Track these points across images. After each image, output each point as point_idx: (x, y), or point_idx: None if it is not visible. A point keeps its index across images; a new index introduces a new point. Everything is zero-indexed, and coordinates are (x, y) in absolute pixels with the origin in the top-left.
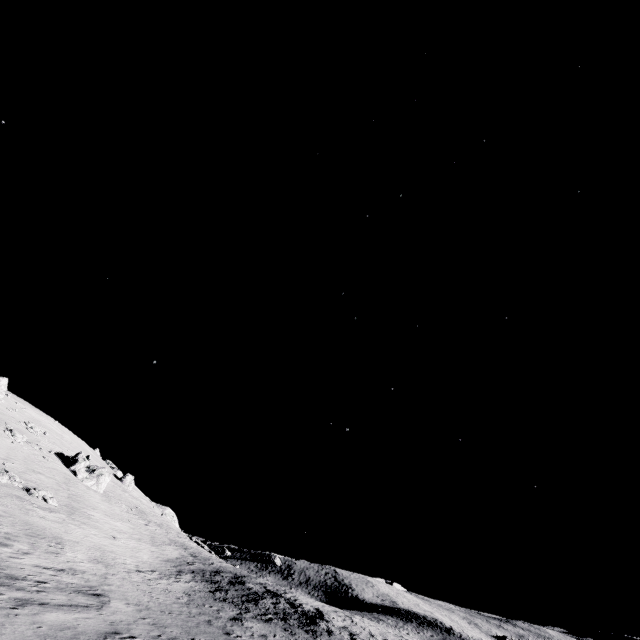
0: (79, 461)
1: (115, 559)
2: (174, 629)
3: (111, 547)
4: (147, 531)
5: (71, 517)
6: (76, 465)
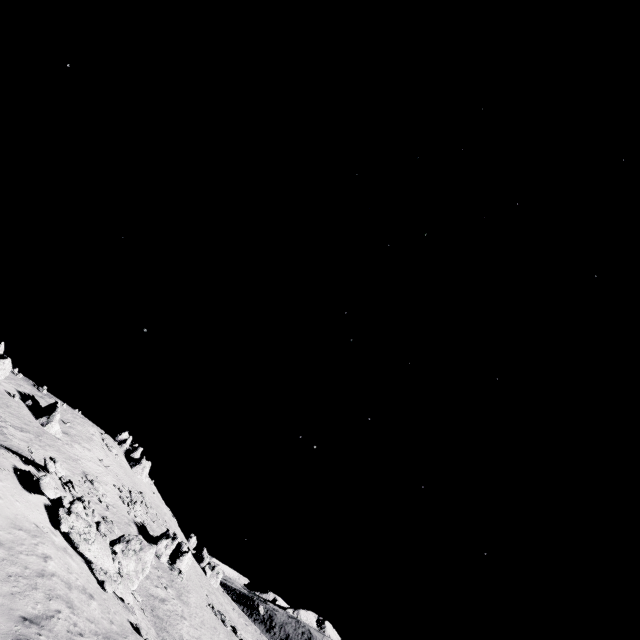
0: (205, 558)
1: None
2: None
3: None
4: (254, 637)
5: None
6: (204, 562)
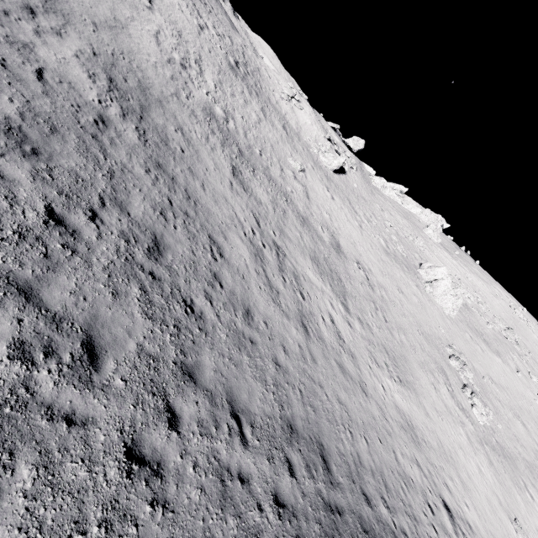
0: None
1: (446, 474)
2: (244, 328)
3: (477, 491)
4: None
5: (482, 442)
6: None
